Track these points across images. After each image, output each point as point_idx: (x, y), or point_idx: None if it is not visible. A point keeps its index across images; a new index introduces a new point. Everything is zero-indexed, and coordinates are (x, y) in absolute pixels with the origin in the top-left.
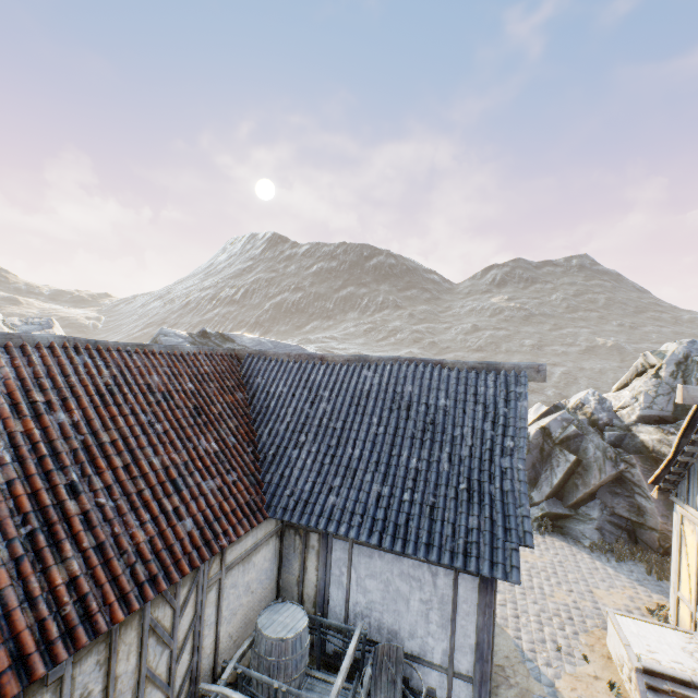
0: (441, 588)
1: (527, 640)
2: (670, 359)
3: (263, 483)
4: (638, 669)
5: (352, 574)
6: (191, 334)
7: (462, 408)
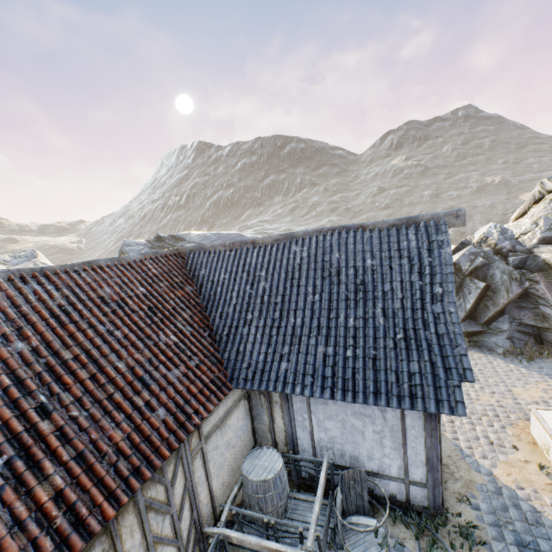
0: (390, 420)
1: (463, 440)
2: None
3: (223, 360)
4: None
5: (313, 418)
6: (148, 240)
7: (389, 265)
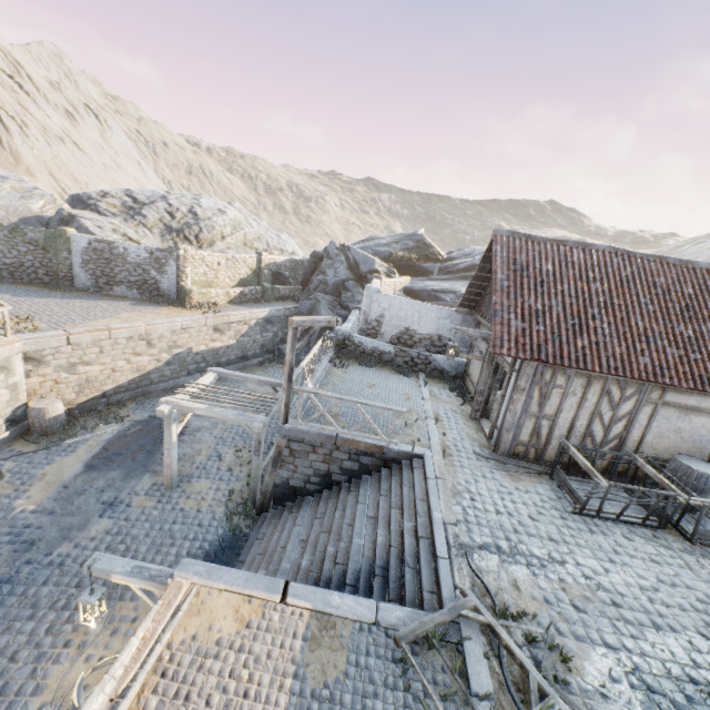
0: None
1: None
2: None
3: None
4: None
5: None
6: None
7: None
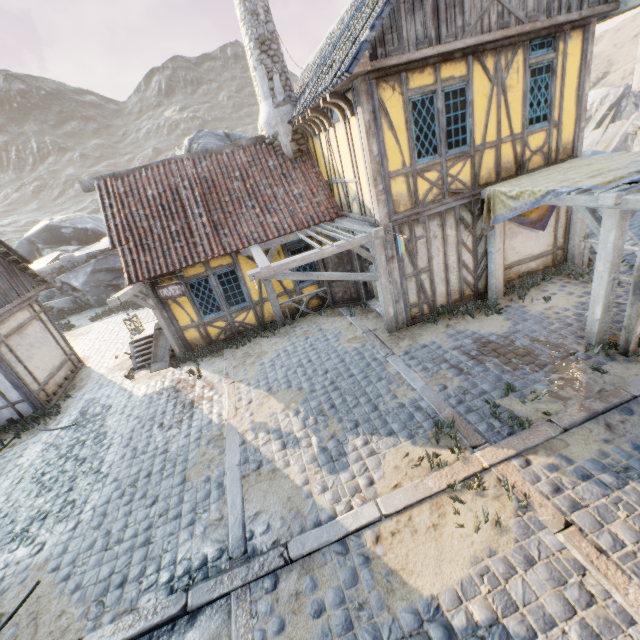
0: None
1: (101, 364)
2: (184, 151)
3: None
4: (130, 343)
5: None
6: None
7: None
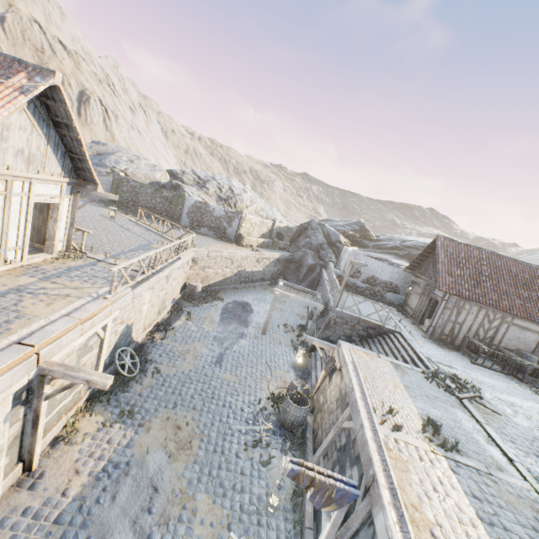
0: None
1: None
2: None
3: None
4: None
5: None
6: None
7: None
